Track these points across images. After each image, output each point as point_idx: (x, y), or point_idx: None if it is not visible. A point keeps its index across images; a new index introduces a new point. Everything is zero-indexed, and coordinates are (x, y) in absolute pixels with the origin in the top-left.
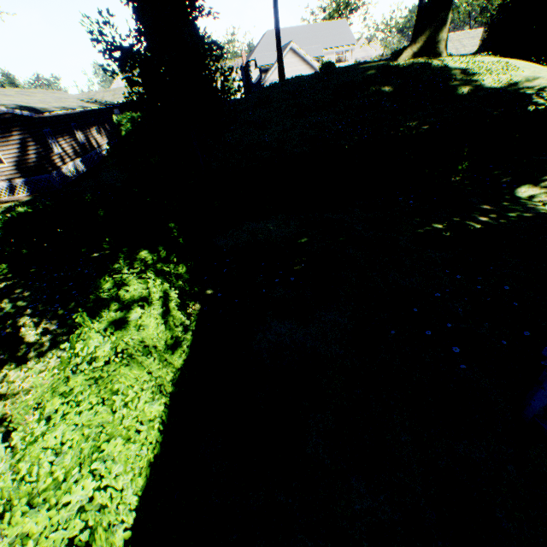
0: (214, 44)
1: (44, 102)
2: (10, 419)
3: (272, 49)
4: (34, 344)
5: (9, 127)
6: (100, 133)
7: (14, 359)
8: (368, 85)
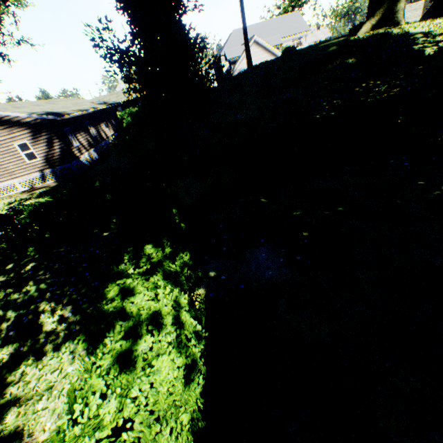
0: (198, 36)
1: (65, 107)
2: (21, 435)
3: (238, 45)
4: (50, 334)
5: (39, 130)
6: (108, 127)
7: (31, 352)
8: (331, 60)
